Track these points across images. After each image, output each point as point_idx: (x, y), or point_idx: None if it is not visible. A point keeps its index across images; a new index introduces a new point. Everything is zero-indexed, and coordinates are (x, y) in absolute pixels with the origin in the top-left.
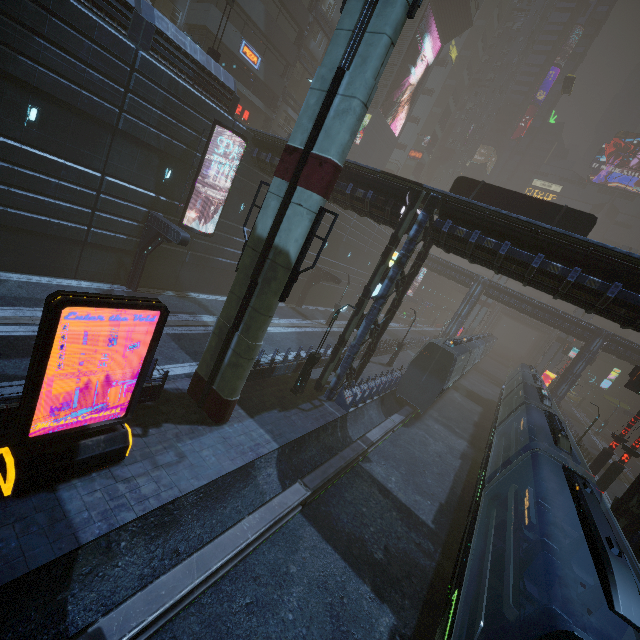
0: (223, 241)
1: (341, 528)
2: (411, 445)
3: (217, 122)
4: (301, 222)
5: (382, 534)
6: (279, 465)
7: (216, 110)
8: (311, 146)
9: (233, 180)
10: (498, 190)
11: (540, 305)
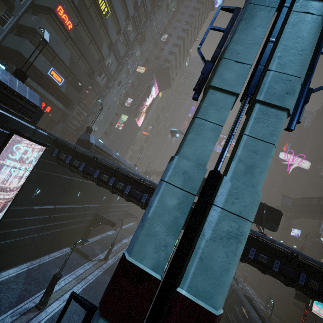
0: (10, 225)
1: None
2: None
3: (15, 132)
4: None
5: None
6: None
7: (16, 120)
8: (177, 280)
9: (28, 175)
10: None
11: None
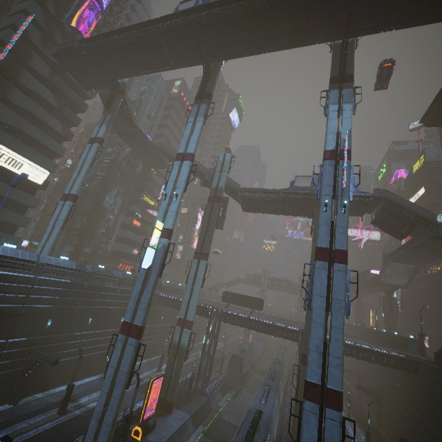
0: None
1: (218, 437)
2: (237, 405)
3: None
4: (187, 337)
5: (231, 436)
6: (192, 423)
7: None
8: (185, 317)
9: None
10: (236, 294)
11: (275, 316)
